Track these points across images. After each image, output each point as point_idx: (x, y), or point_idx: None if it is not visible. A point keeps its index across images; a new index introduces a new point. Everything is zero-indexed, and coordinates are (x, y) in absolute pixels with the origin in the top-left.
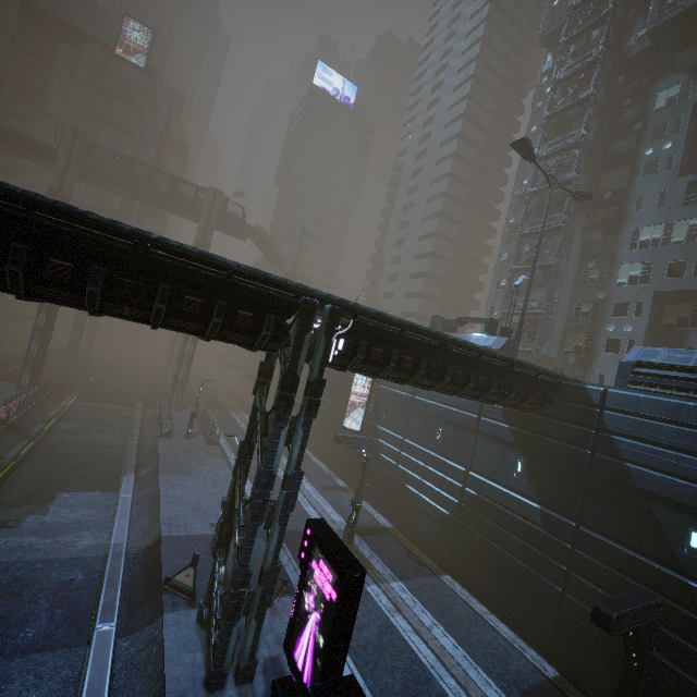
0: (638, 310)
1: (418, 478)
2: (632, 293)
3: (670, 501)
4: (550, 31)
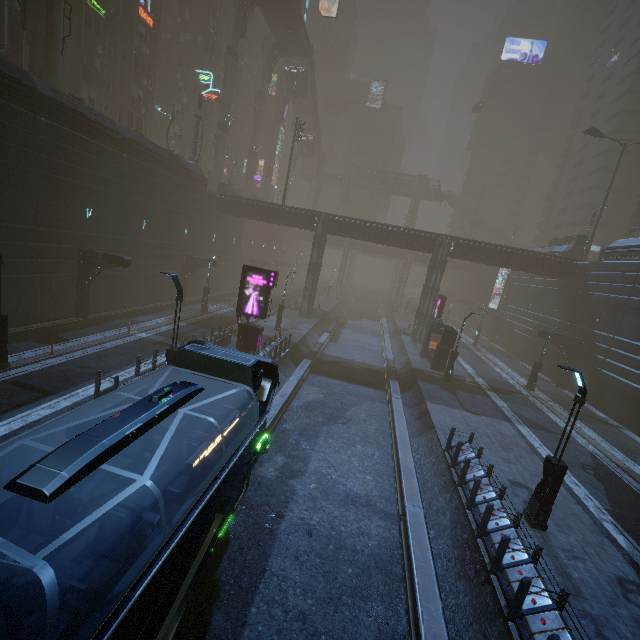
0: None
1: (519, 325)
2: None
3: (598, 303)
4: None
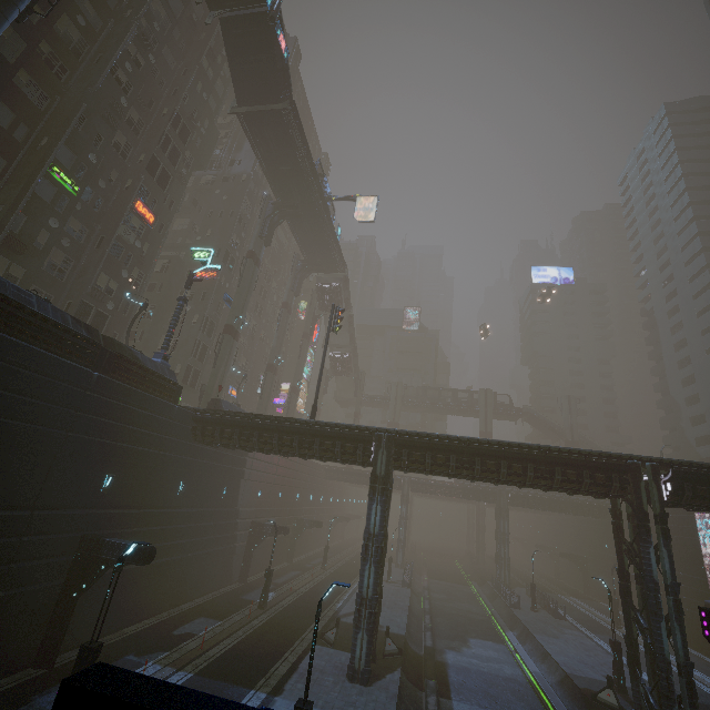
0: None
1: None
2: None
3: None
4: None
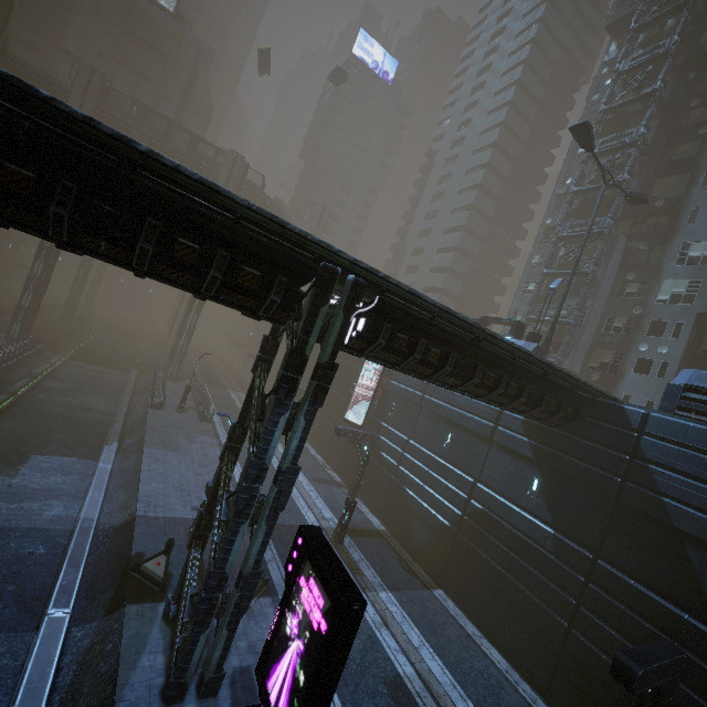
0: (677, 331)
1: (420, 483)
2: (672, 312)
3: None
4: (619, 16)
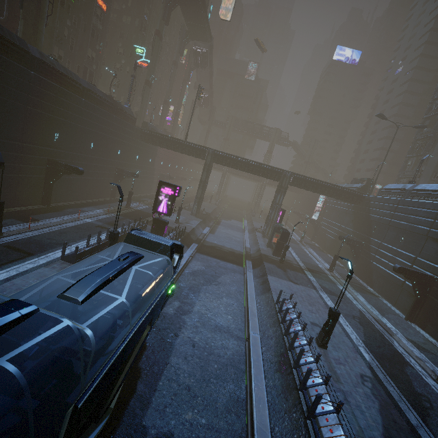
0: None
1: (329, 231)
2: None
3: (374, 222)
4: None
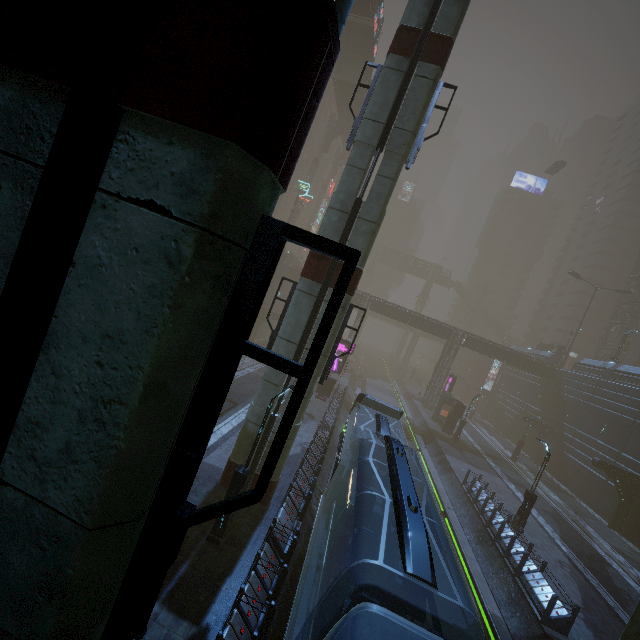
0: None
1: (508, 408)
2: None
3: (568, 403)
4: None
